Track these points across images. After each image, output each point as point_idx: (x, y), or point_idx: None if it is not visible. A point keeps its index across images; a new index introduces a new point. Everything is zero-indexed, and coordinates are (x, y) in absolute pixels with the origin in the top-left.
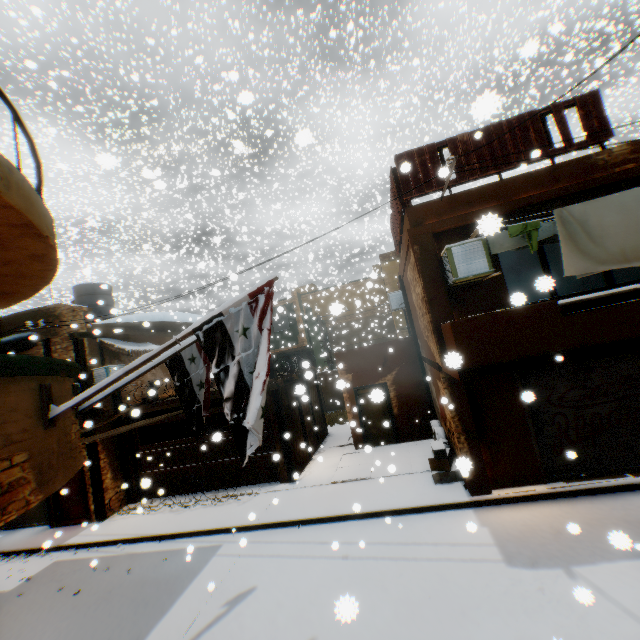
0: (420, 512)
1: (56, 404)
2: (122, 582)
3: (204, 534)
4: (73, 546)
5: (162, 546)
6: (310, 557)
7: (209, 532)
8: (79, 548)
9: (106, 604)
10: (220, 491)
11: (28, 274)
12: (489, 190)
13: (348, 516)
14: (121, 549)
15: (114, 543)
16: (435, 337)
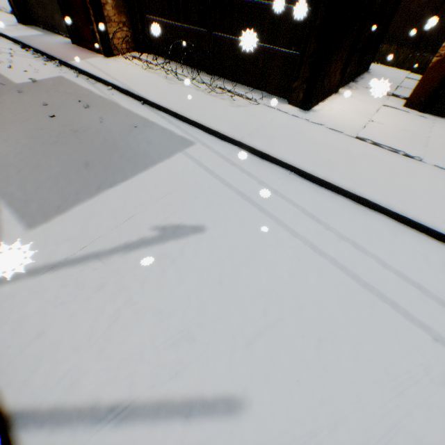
0: None
1: None
2: (89, 129)
3: (183, 121)
4: (77, 70)
5: (141, 111)
6: (289, 232)
7: (188, 122)
8: (82, 75)
9: (62, 145)
10: (219, 80)
11: None
12: None
13: (366, 202)
14: (108, 94)
15: (106, 85)
16: None
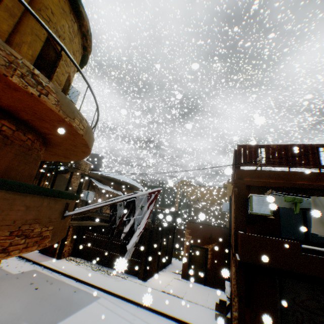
0: None
1: (68, 210)
2: (54, 293)
3: (95, 287)
4: (43, 265)
5: (76, 284)
6: None
7: (97, 287)
8: (45, 267)
9: (45, 300)
10: (110, 269)
11: (78, 155)
12: (280, 174)
13: (163, 313)
14: (60, 277)
15: (58, 272)
16: (234, 236)
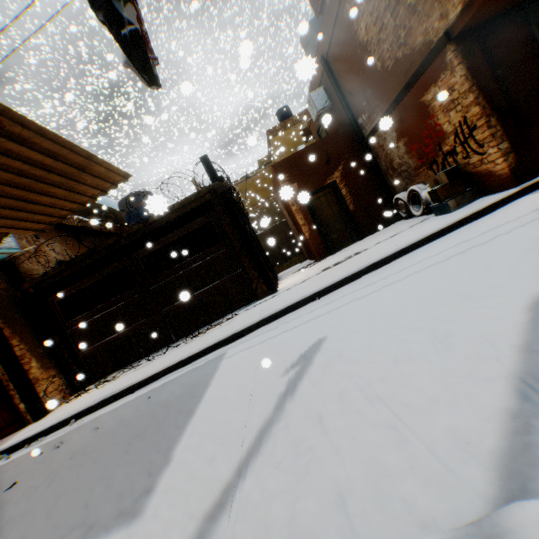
0: (464, 225)
1: None
2: (89, 443)
3: (193, 361)
4: (3, 454)
5: (138, 394)
6: (372, 294)
7: (199, 356)
8: (13, 453)
9: (67, 473)
10: (189, 336)
11: None
12: None
13: (377, 264)
14: (77, 424)
15: (65, 425)
16: None
